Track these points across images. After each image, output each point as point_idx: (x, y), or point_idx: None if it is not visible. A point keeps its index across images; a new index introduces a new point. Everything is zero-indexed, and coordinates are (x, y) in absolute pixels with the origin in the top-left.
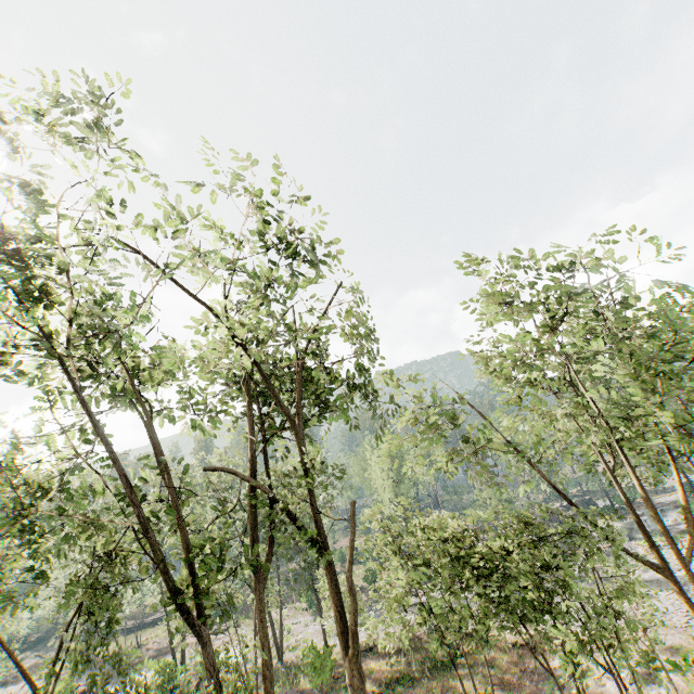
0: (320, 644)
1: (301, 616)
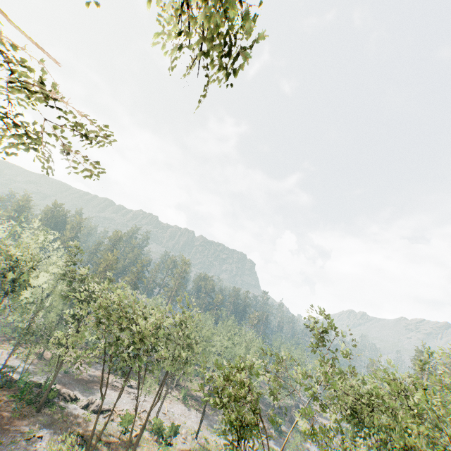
0: (207, 435)
1: (179, 403)
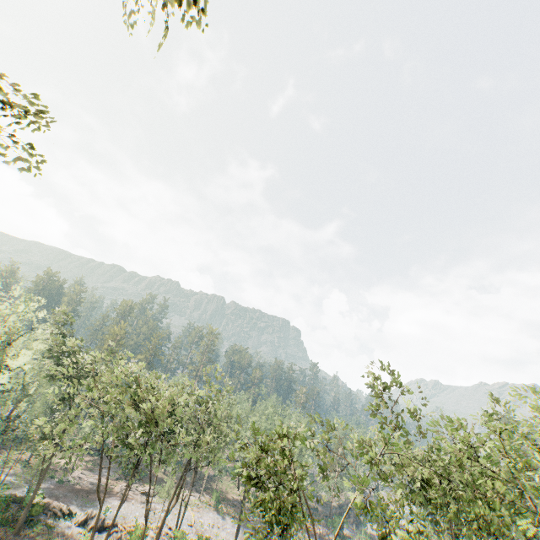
0: None
1: (210, 510)
